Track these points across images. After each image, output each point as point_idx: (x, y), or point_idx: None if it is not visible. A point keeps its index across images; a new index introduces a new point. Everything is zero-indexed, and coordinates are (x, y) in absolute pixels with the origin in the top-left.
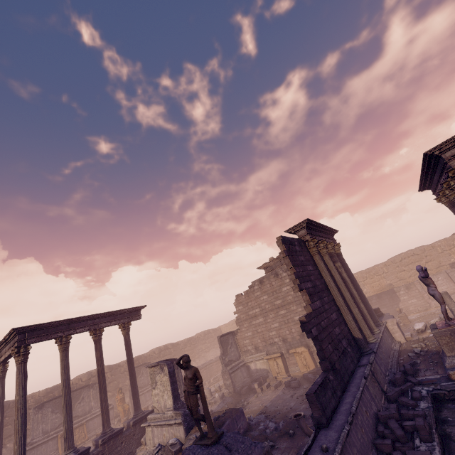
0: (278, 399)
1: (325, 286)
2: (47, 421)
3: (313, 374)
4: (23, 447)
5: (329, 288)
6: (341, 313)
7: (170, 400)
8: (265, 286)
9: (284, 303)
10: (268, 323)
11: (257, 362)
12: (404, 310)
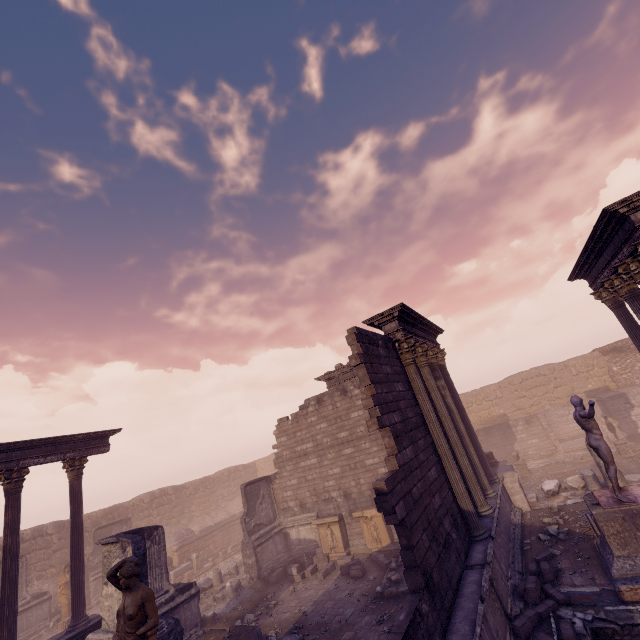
0: (326, 600)
1: (422, 420)
2: None
3: (386, 553)
4: None
5: (427, 423)
6: (443, 467)
7: None
8: (325, 407)
9: (352, 438)
10: (324, 466)
11: (302, 528)
12: (520, 453)
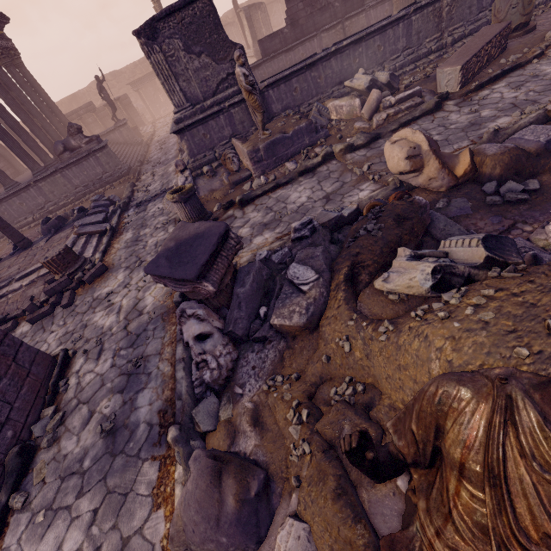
0: None
1: None
2: None
3: None
4: None
5: None
6: None
7: (252, 41)
8: None
9: None
10: None
11: None
12: None
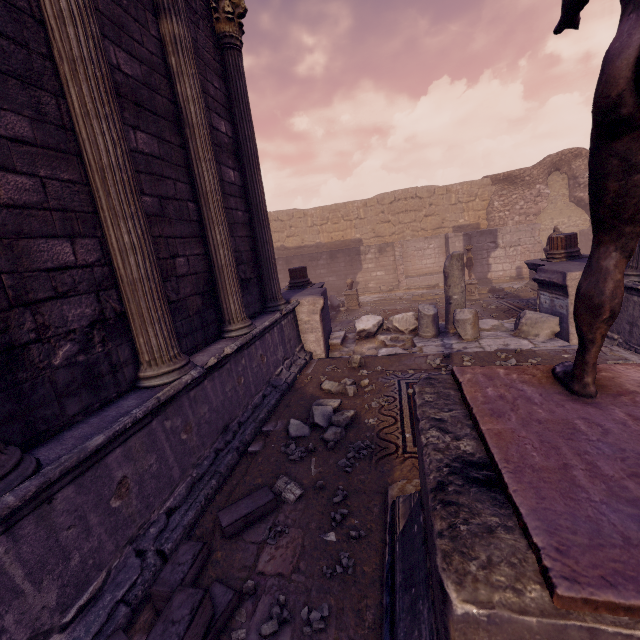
0: None
1: None
2: None
3: None
4: None
5: None
6: None
7: None
8: None
9: None
10: None
11: None
12: (360, 285)
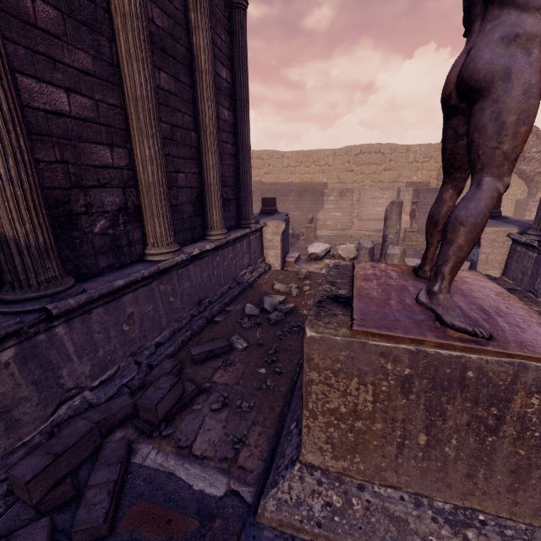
0: None
1: None
2: None
3: None
4: None
5: None
6: None
7: None
8: None
9: None
10: None
11: None
12: (320, 222)
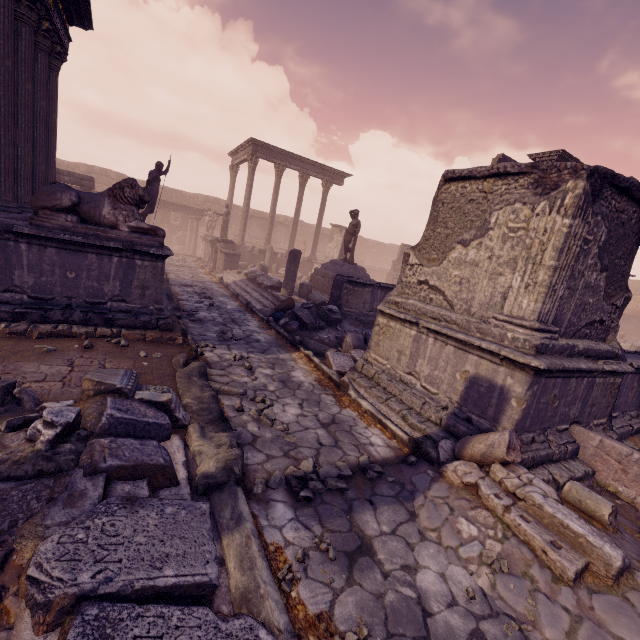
0: None
1: None
2: (252, 231)
3: None
4: (245, 225)
5: None
6: None
7: (337, 255)
8: None
9: None
10: None
11: None
12: None
